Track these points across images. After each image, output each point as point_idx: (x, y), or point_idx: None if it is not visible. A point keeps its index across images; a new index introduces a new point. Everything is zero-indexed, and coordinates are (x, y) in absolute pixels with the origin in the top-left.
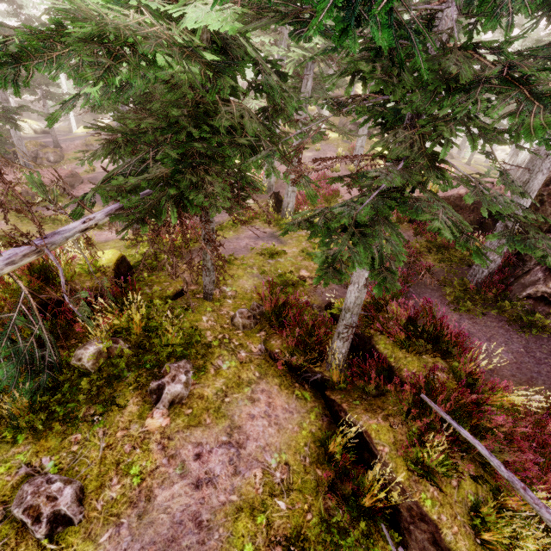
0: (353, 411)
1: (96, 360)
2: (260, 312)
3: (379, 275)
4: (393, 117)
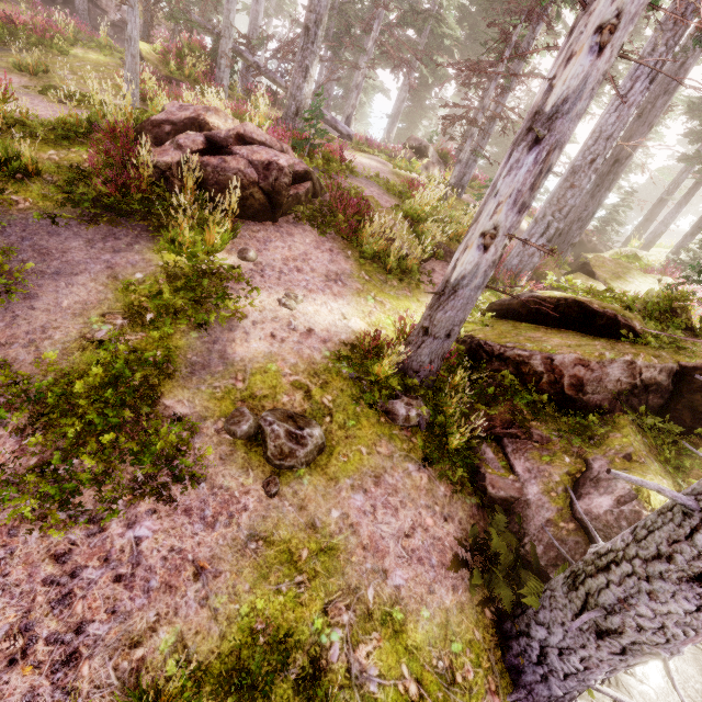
0: None
1: None
2: None
3: None
4: None
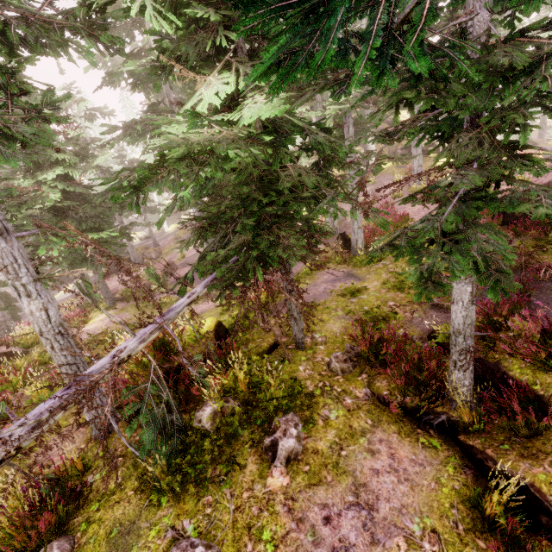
0: (503, 458)
1: (213, 420)
2: (356, 354)
3: (488, 279)
4: (449, 126)
